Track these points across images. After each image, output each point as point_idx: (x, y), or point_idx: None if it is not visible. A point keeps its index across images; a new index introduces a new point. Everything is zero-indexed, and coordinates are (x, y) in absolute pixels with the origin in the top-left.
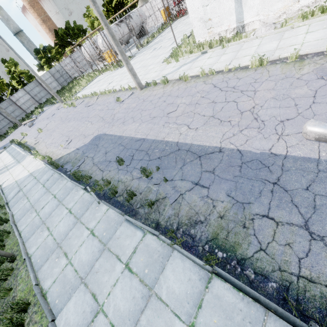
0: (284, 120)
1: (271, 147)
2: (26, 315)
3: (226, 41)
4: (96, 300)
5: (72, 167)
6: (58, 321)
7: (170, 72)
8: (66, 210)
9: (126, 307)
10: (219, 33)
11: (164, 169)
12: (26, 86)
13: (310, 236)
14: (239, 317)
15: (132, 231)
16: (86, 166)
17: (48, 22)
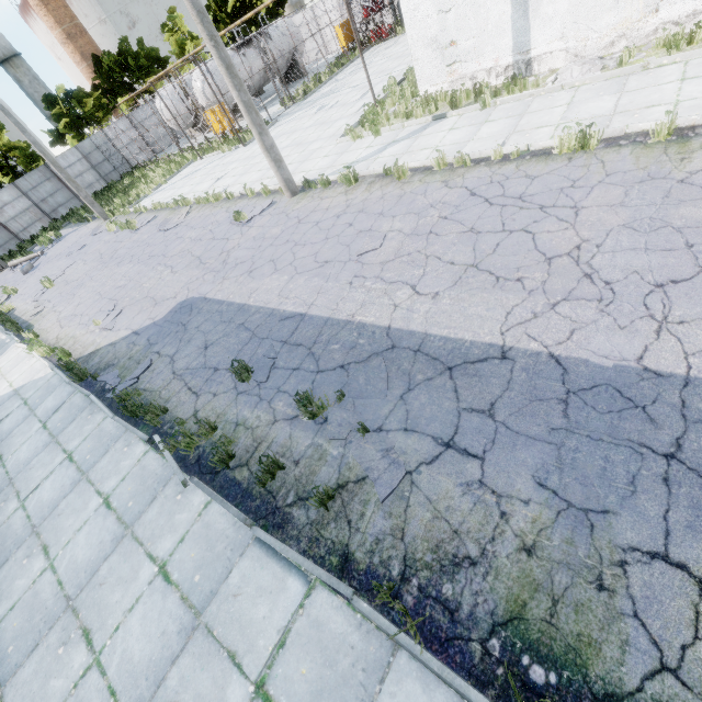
0: (665, 283)
1: (643, 354)
2: None
3: (490, 92)
4: None
5: (119, 379)
6: None
7: (361, 158)
8: (96, 499)
9: None
10: (473, 75)
11: (357, 399)
12: (21, 179)
13: None
14: None
15: (273, 576)
16: (154, 378)
17: (79, 39)
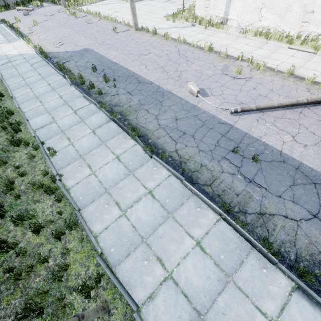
0: (188, 81)
1: (172, 89)
2: (10, 118)
3: (209, 24)
4: (53, 119)
5: (58, 61)
6: (30, 121)
7: (163, 27)
8: (46, 83)
9: (68, 123)
10: (211, 15)
11: (117, 82)
12: None
13: (155, 118)
14: (112, 131)
15: (84, 101)
16: (69, 64)
17: None
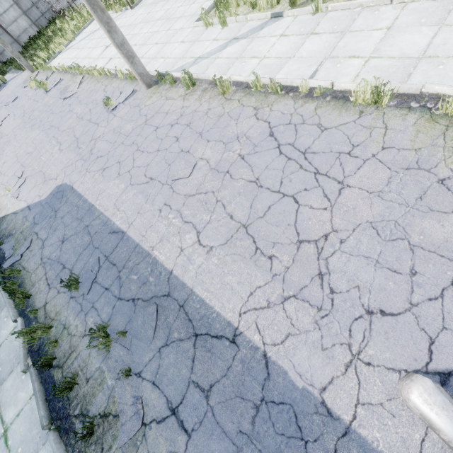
0: (374, 312)
1: (327, 386)
2: None
3: None
4: None
5: (12, 251)
6: None
7: (205, 53)
8: None
9: None
10: None
11: (133, 338)
12: None
13: None
14: None
15: None
16: (30, 259)
17: None
